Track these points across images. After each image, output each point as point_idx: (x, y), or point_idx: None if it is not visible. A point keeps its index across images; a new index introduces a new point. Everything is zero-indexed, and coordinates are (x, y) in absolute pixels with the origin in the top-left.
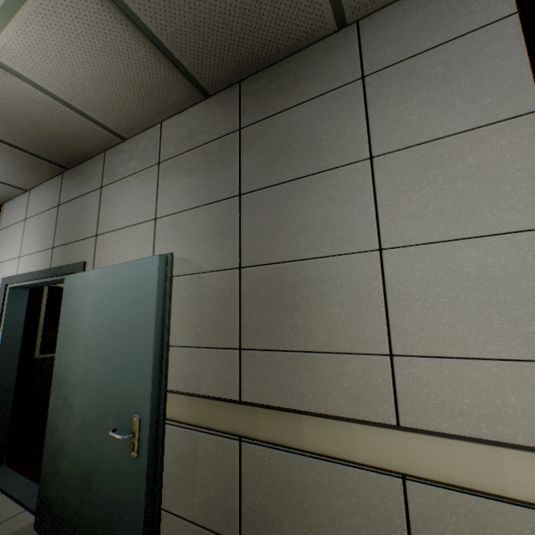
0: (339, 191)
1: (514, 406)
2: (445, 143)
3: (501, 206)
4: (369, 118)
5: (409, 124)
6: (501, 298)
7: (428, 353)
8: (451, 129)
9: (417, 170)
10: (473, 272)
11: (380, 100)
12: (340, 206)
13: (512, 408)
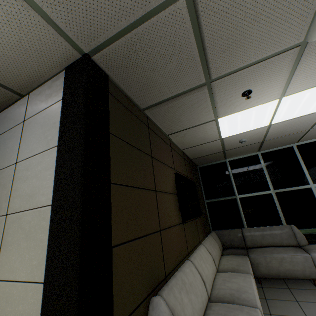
0: (4, 180)
1: (20, 311)
2: (36, 157)
3: (42, 192)
4: (21, 142)
5: (29, 146)
6: (31, 244)
7: (5, 278)
8: (39, 151)
9: (26, 171)
10: (27, 229)
11: (26, 133)
12: (2, 188)
13: (20, 312)
